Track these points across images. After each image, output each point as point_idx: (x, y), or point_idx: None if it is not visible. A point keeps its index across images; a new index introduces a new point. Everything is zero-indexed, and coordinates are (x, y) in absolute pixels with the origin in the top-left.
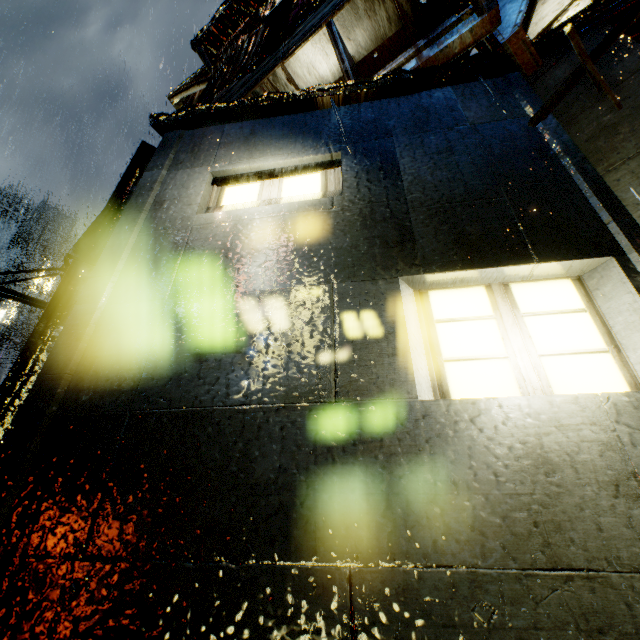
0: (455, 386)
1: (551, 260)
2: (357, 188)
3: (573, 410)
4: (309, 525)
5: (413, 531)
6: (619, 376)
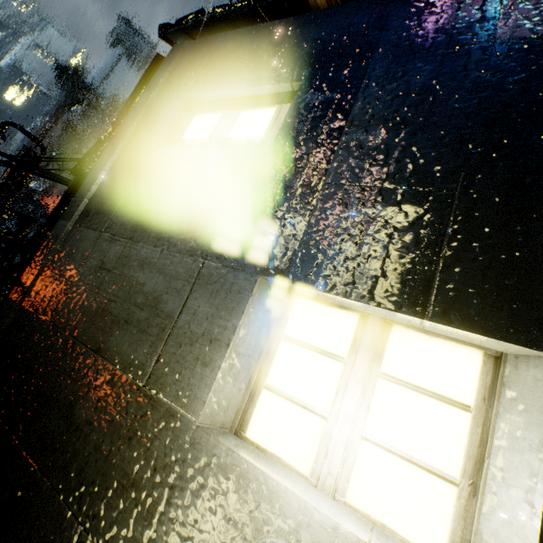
0: (257, 420)
1: (449, 322)
2: (288, 140)
3: (322, 540)
4: (81, 477)
5: (127, 537)
6: (445, 526)
